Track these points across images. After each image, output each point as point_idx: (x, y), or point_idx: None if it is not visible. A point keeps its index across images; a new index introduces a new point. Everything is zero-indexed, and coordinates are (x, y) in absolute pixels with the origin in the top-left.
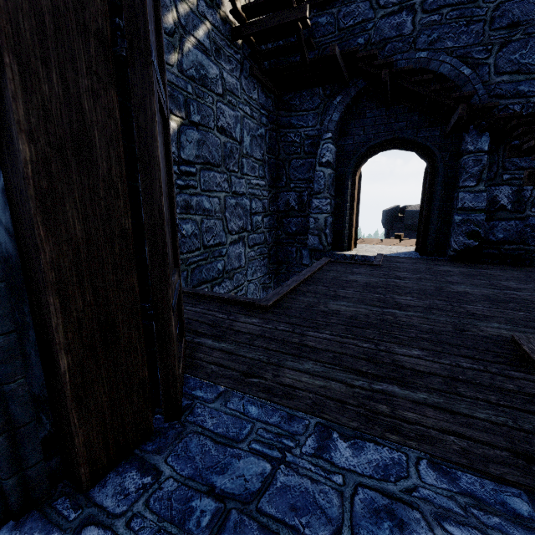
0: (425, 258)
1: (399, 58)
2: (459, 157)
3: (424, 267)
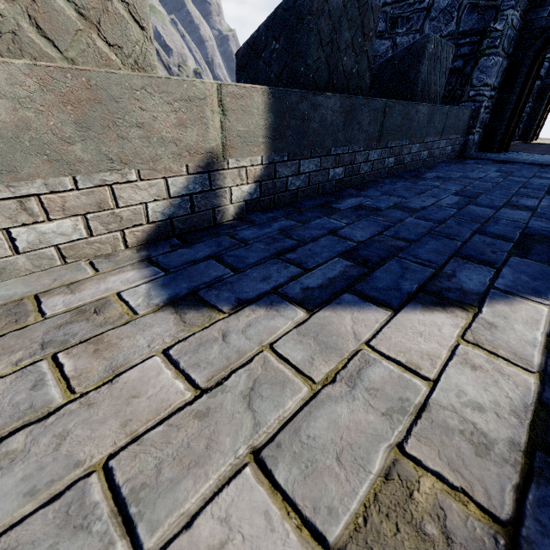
0: None
1: None
2: None
3: None
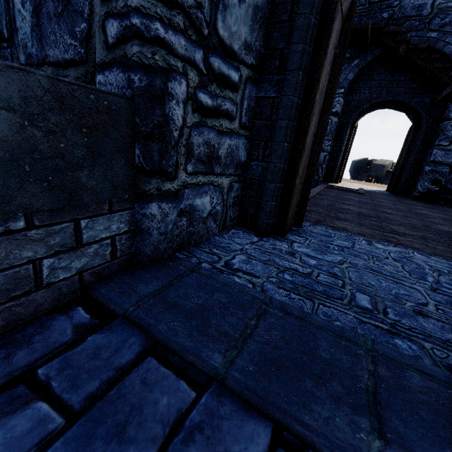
0: (394, 195)
1: (413, 35)
2: (440, 122)
3: (395, 199)
